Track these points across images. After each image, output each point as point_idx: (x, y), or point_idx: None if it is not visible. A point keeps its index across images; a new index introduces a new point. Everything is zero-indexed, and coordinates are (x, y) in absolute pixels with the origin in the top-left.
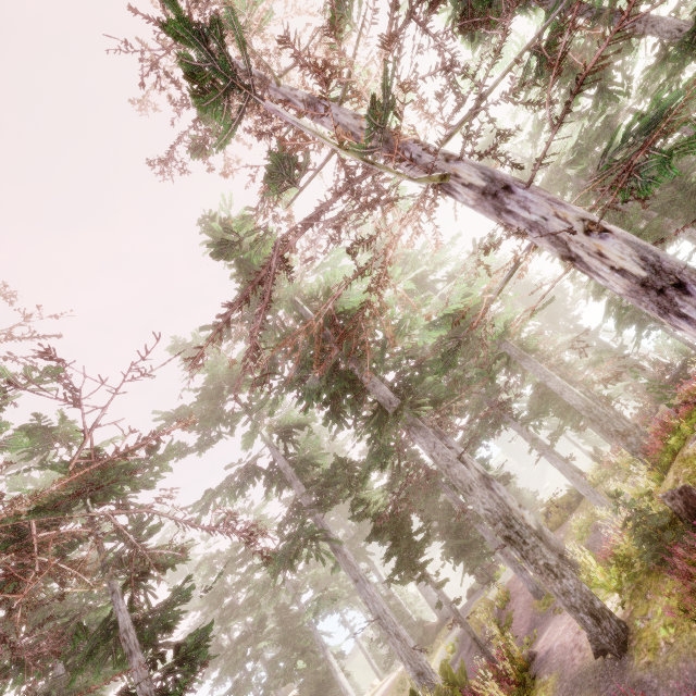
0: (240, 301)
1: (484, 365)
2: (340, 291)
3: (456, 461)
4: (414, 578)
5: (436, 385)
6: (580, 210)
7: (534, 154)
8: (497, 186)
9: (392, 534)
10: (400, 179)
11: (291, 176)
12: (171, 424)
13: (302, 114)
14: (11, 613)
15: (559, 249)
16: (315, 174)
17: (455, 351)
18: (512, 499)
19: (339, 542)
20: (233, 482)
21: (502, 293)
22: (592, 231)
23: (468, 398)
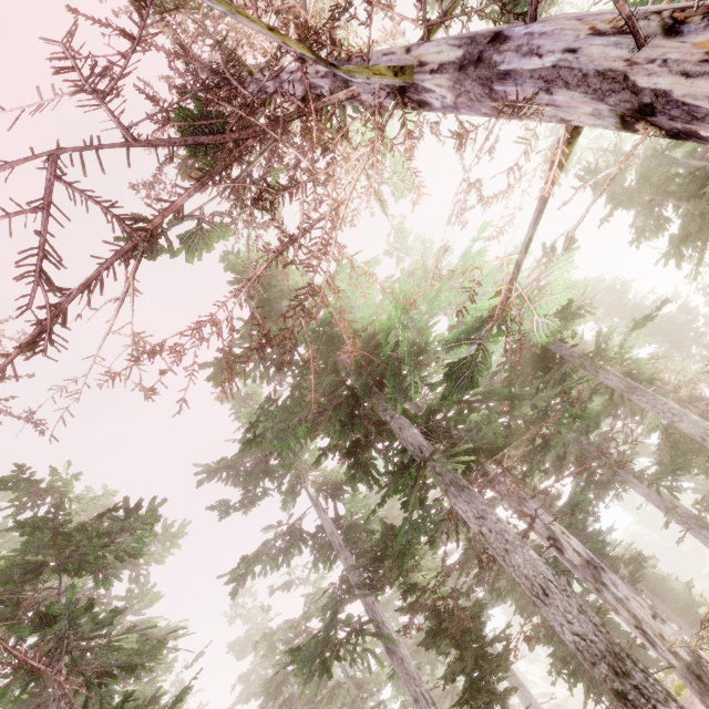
0: (85, 287)
1: (576, 403)
2: (260, 271)
3: (519, 543)
4: (519, 691)
5: (488, 426)
6: (649, 6)
7: (619, 142)
8: (480, 43)
9: (455, 640)
10: (303, 62)
11: (226, 144)
12: (212, 478)
13: (274, 96)
14: (38, 687)
15: (612, 100)
16: (269, 145)
17: (471, 361)
18: (640, 604)
19: (391, 640)
20: (274, 548)
21: (590, 304)
22: (683, 20)
23: (556, 448)
